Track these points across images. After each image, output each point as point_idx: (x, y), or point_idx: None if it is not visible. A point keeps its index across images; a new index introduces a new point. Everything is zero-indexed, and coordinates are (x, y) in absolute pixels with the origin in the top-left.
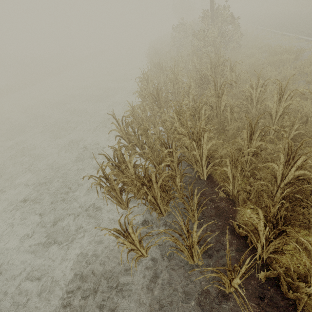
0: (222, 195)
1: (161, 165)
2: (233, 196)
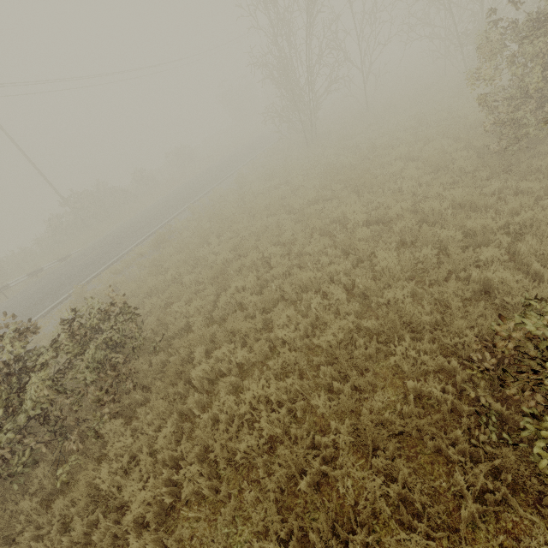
0: None
1: None
2: None
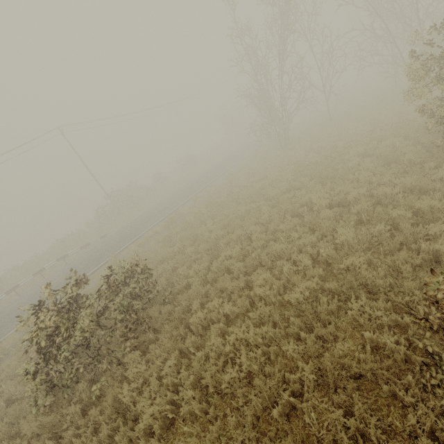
0: None
1: None
2: None
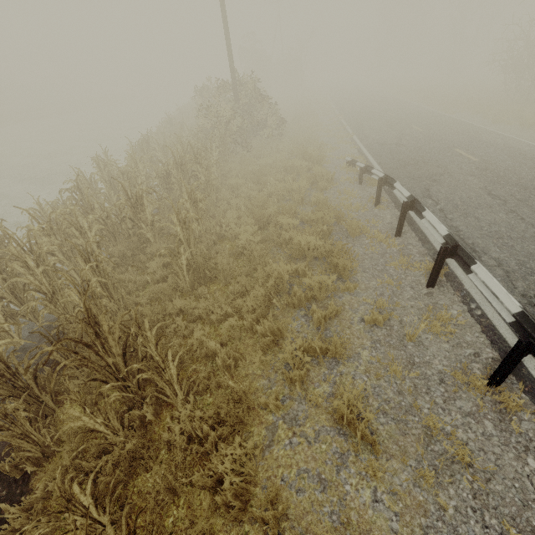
0: None
1: None
2: None
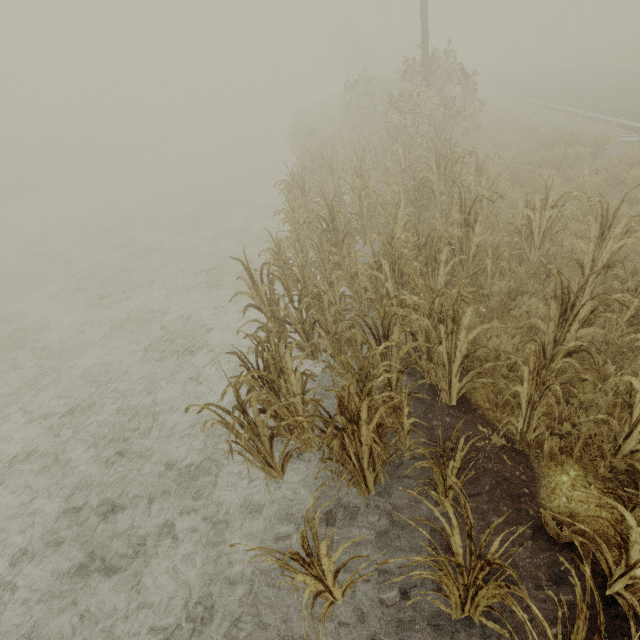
0: (497, 441)
1: (377, 381)
2: (525, 444)
